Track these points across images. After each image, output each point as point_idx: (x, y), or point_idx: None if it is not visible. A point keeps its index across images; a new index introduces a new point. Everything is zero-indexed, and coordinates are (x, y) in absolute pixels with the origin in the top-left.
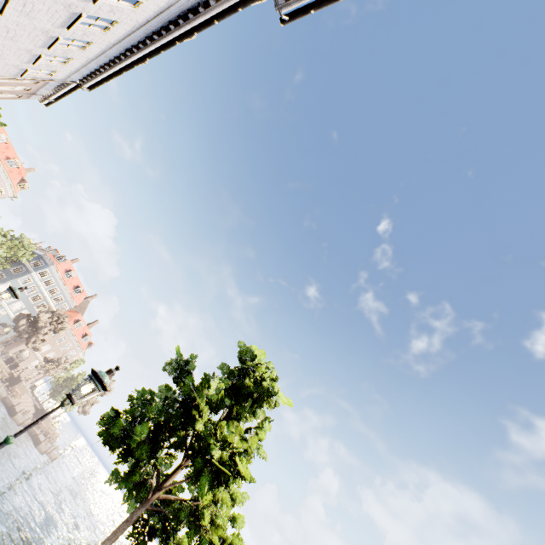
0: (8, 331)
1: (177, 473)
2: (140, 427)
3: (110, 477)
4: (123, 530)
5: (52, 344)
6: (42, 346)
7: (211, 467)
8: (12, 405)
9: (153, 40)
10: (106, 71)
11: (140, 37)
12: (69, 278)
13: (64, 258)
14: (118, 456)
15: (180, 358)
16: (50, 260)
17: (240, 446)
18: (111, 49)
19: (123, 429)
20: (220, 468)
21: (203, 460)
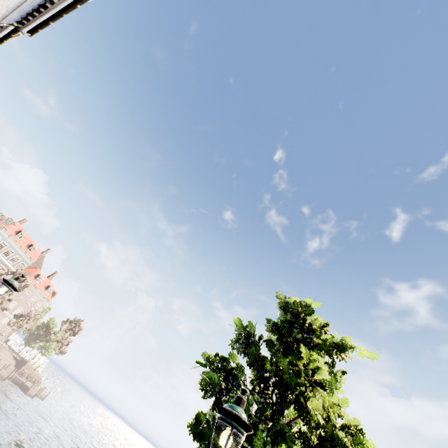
0: None
1: None
2: (257, 441)
3: None
4: None
5: (17, 301)
6: (8, 304)
7: None
8: None
9: None
10: (53, 7)
11: None
12: (21, 239)
13: (11, 221)
14: None
15: (245, 331)
16: None
17: (356, 423)
18: None
19: None
20: None
21: None
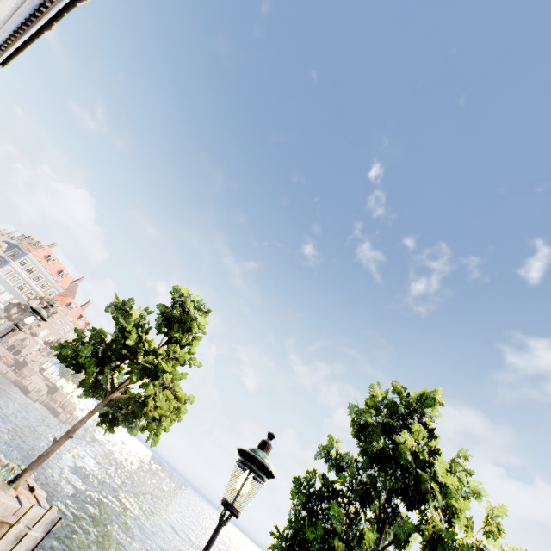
0: (3, 322)
1: (128, 381)
2: (84, 348)
3: (82, 393)
4: (89, 417)
5: (49, 329)
6: (40, 331)
7: (139, 366)
8: (24, 386)
9: (42, 12)
10: (10, 47)
11: (28, 11)
12: (50, 264)
13: (40, 244)
14: (73, 369)
15: (119, 301)
16: (26, 248)
17: (165, 353)
18: (5, 25)
19: (71, 350)
20: (146, 366)
21: (134, 363)
